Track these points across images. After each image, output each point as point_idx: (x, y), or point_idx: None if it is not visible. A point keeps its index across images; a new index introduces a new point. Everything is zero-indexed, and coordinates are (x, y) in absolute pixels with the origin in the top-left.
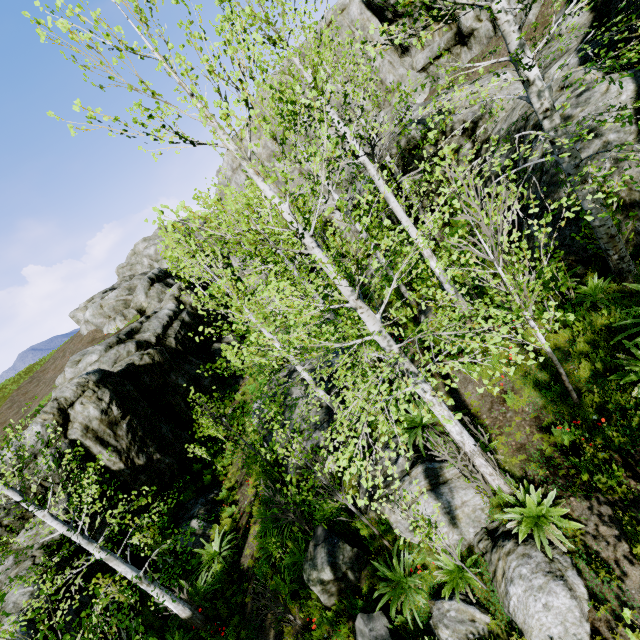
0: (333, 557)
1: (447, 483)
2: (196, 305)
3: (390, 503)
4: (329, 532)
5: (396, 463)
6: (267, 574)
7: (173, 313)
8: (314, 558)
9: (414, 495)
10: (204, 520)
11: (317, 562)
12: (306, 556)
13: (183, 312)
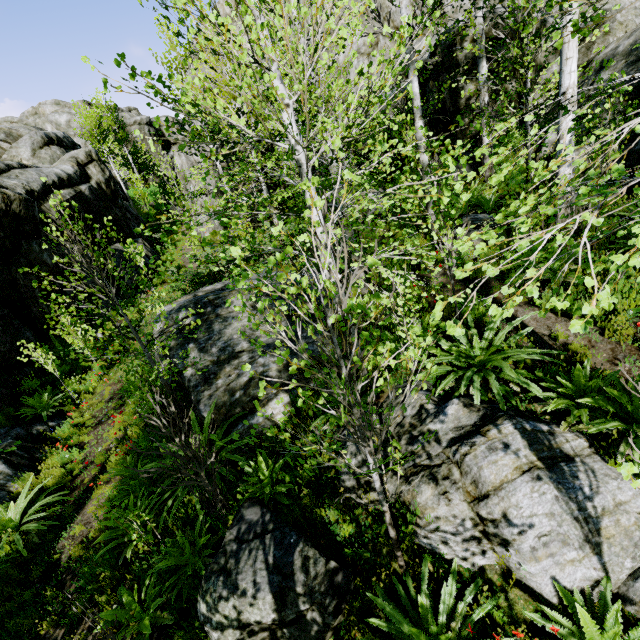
0: (284, 575)
1: (576, 461)
2: (106, 187)
3: (440, 482)
4: (274, 520)
5: (440, 414)
6: (106, 579)
7: (67, 177)
8: (234, 570)
9: (503, 474)
10: (10, 463)
11: (241, 580)
12: (214, 562)
13: (84, 184)
